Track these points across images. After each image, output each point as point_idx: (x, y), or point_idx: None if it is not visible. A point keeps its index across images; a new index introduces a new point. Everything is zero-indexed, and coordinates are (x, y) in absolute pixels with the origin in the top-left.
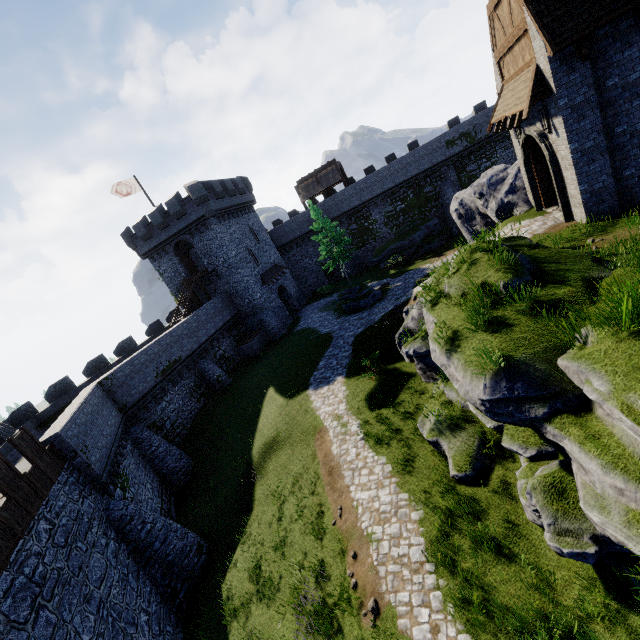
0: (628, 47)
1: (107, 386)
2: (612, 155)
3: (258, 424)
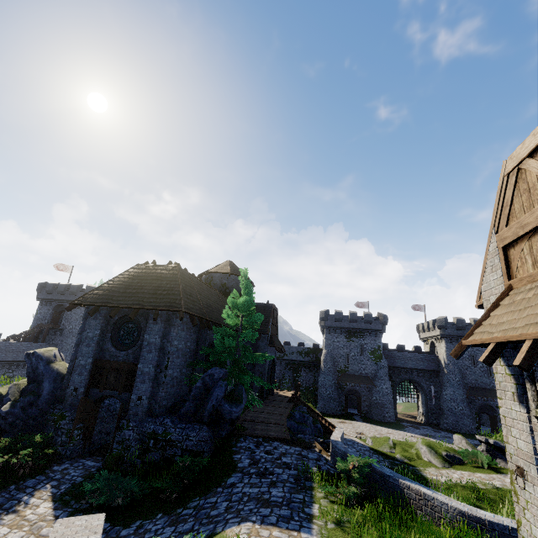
0: None
1: None
2: None
3: None
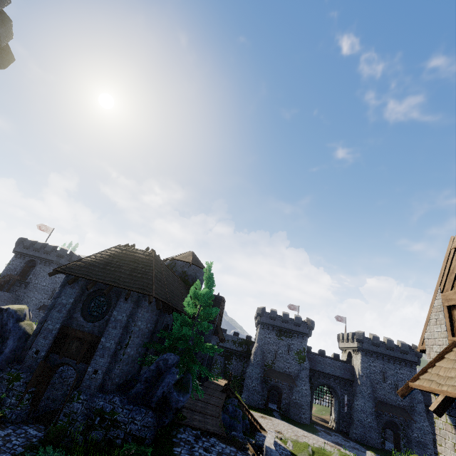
0: None
1: None
2: None
3: None
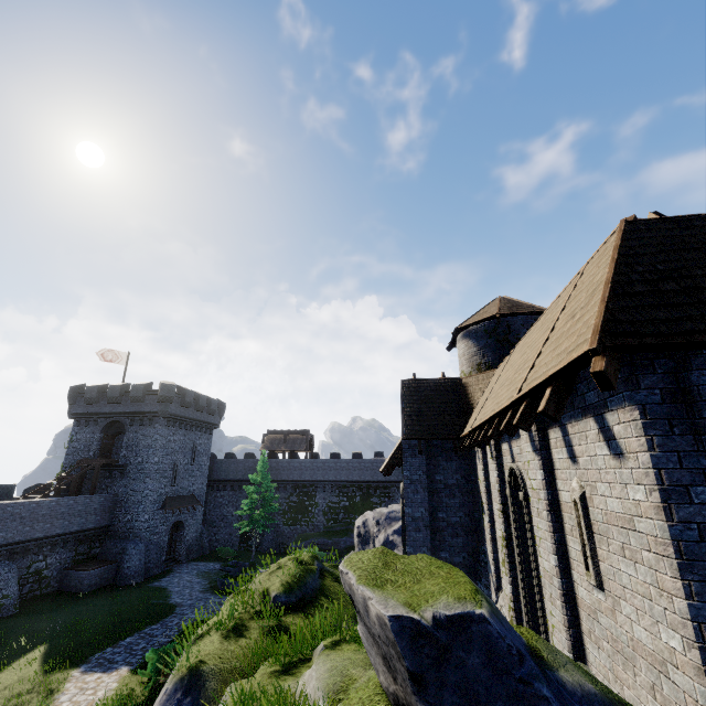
0: (450, 460)
1: None
2: (434, 533)
3: None
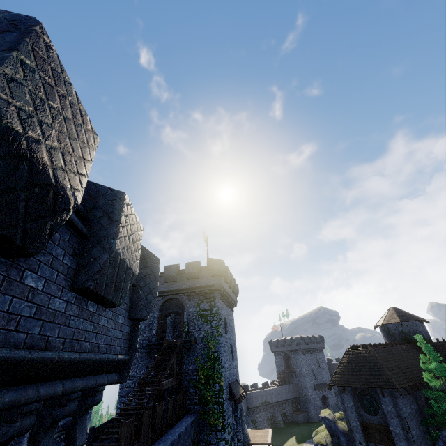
0: None
1: (247, 396)
2: None
3: (283, 444)
